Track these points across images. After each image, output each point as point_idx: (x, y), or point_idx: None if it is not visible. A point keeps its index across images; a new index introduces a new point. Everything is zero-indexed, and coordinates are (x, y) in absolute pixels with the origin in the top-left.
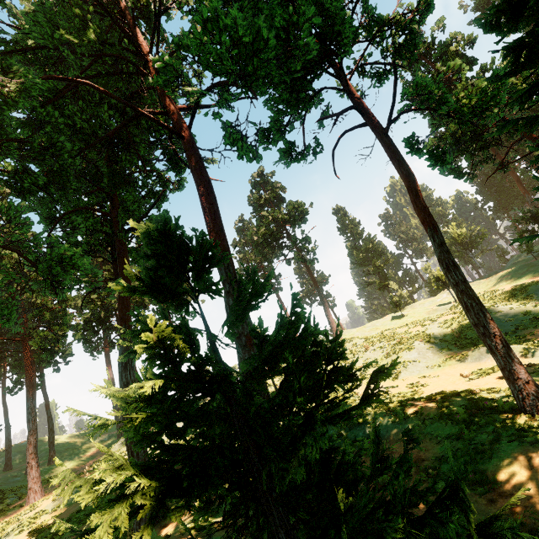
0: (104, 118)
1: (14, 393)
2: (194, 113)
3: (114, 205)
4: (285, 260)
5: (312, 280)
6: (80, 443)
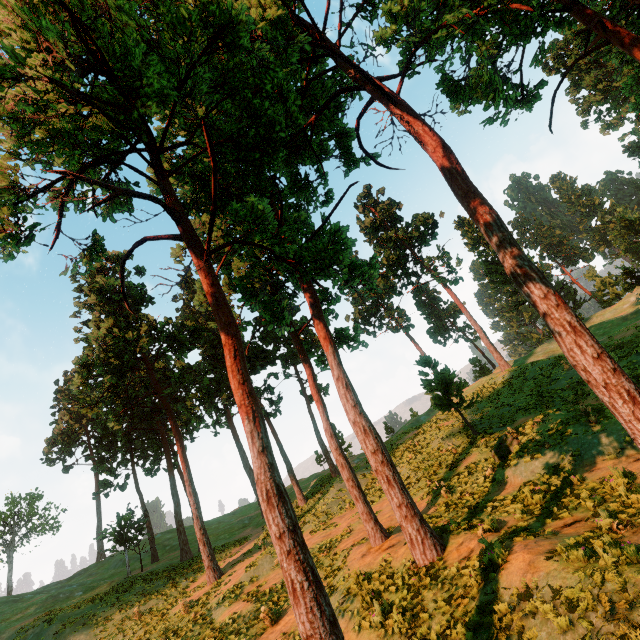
0: (292, 111)
1: (153, 475)
2: (405, 73)
3: (281, 224)
4: (417, 288)
5: (458, 304)
6: (218, 529)
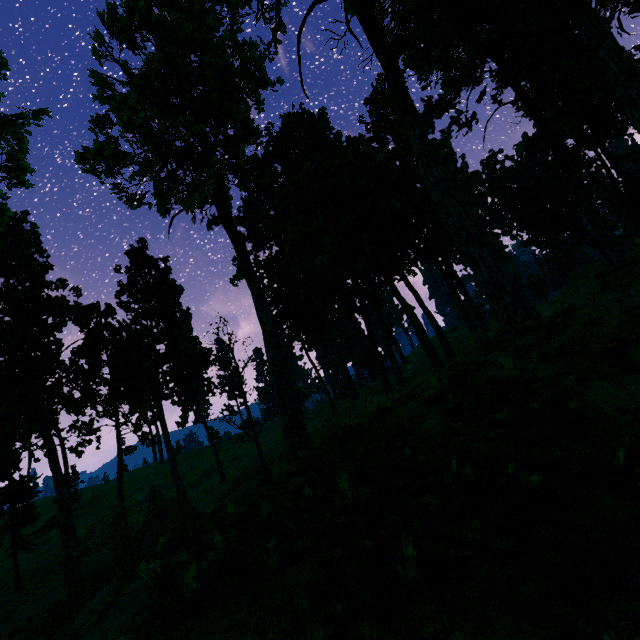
0: None
1: None
2: None
3: None
4: None
5: None
6: None
